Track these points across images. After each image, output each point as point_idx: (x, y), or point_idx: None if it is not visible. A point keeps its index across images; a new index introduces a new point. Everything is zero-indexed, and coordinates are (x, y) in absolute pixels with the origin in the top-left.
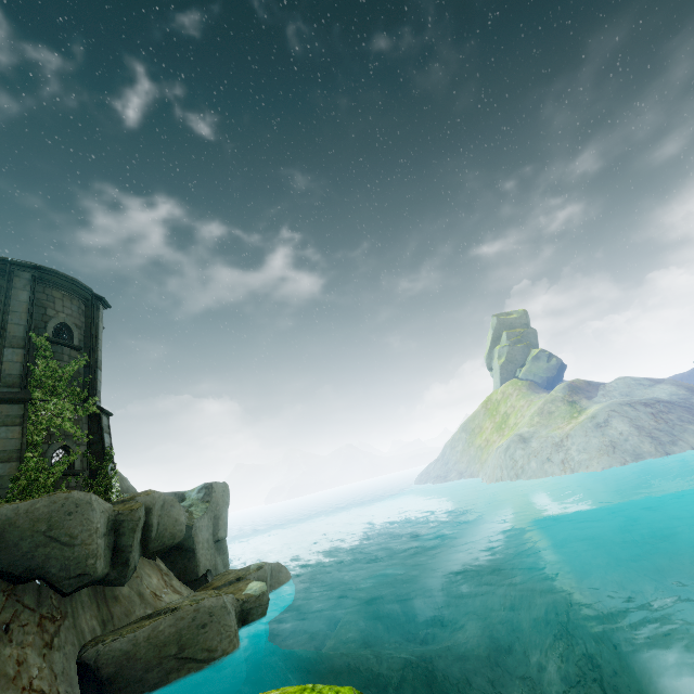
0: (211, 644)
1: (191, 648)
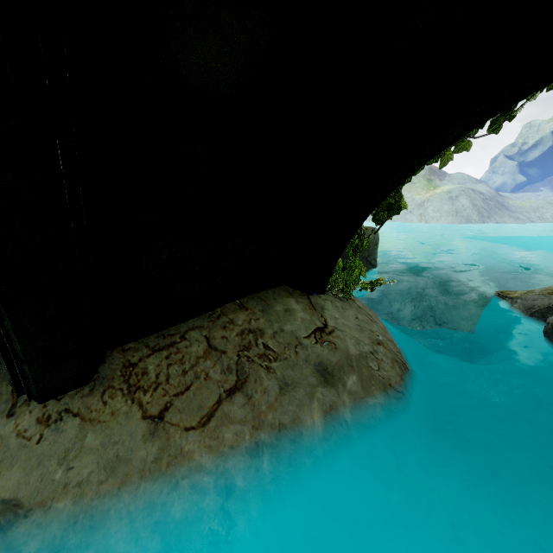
0: (376, 257)
1: (371, 256)
